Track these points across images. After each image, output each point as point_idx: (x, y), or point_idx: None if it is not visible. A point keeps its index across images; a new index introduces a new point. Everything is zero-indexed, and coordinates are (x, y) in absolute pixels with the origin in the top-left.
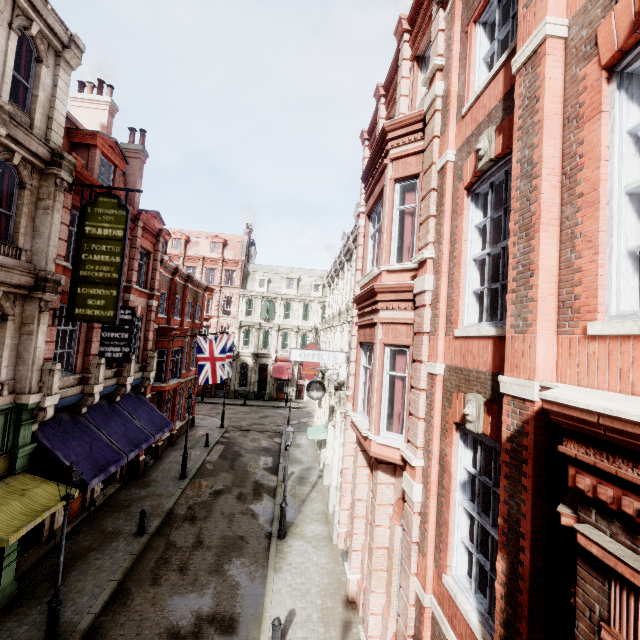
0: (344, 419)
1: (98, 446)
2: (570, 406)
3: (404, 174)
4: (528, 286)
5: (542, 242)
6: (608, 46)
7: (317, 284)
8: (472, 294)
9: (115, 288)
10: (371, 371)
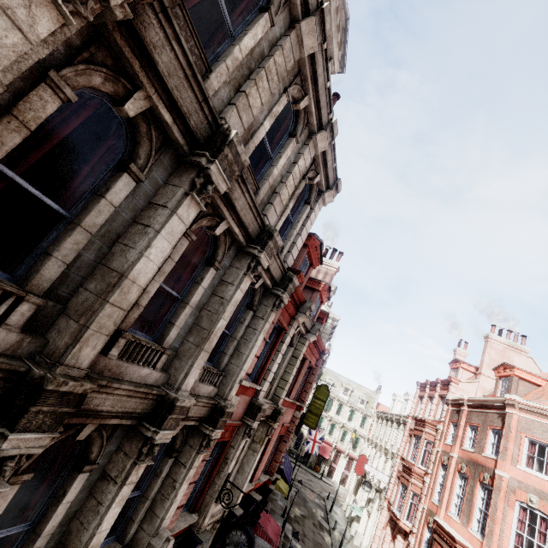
0: (381, 509)
1: (285, 469)
2: (435, 519)
3: (428, 439)
4: (442, 500)
5: (445, 493)
6: (458, 468)
7: (363, 399)
8: (437, 492)
9: (318, 417)
10: (403, 495)
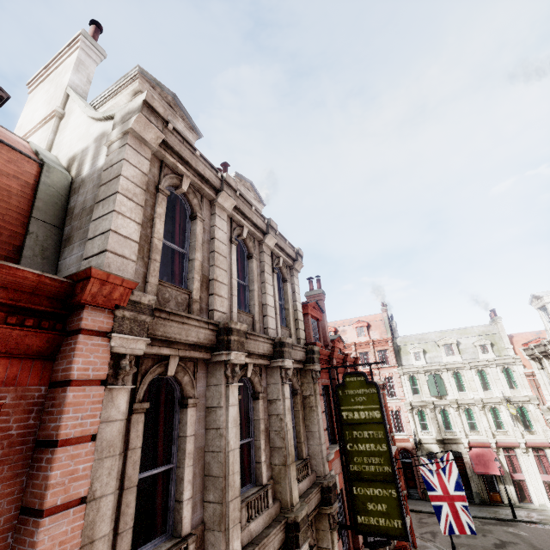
0: None
1: None
2: None
3: None
4: None
5: None
6: None
7: (482, 344)
8: None
9: (392, 486)
10: None
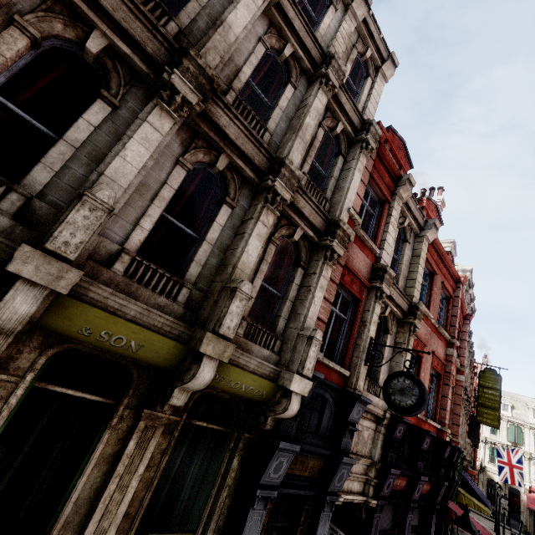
0: None
1: (476, 492)
2: None
3: None
4: None
5: None
6: None
7: None
8: None
9: (497, 412)
10: None
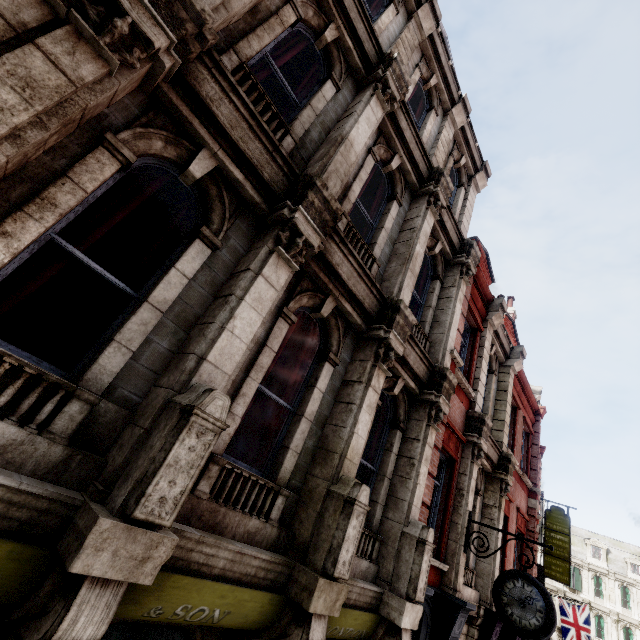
0: None
1: None
2: None
3: None
4: None
5: None
6: None
7: (634, 563)
8: None
9: (567, 563)
10: None
